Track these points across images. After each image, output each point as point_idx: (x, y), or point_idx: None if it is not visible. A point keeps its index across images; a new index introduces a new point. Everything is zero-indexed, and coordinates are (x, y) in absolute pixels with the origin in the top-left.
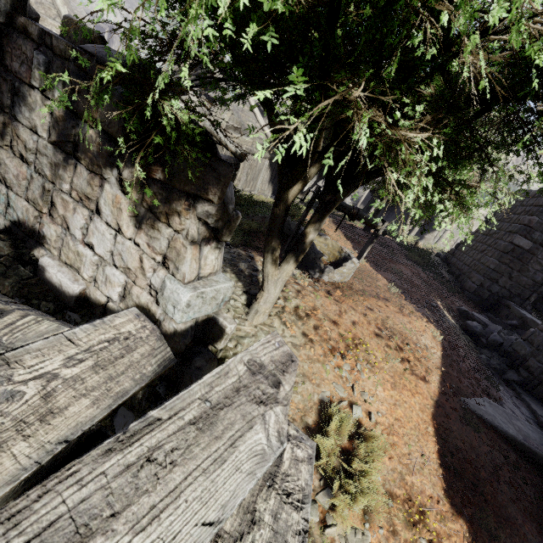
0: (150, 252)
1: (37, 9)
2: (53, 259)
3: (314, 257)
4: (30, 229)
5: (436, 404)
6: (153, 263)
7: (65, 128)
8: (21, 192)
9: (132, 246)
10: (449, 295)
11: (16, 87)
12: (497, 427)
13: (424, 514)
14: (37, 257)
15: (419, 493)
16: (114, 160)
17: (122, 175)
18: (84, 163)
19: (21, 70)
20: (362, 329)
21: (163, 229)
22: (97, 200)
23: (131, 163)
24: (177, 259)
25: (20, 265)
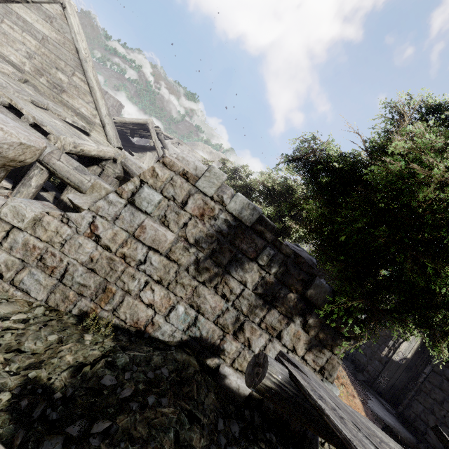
0: (314, 365)
1: (68, 88)
2: (228, 367)
3: None
4: (211, 344)
5: (365, 413)
6: (314, 371)
7: (272, 288)
8: (213, 318)
9: (301, 360)
10: None
11: (238, 257)
12: (383, 419)
13: None
14: (209, 364)
15: None
16: (304, 313)
17: (307, 321)
18: (280, 309)
19: (248, 250)
20: None
21: (327, 353)
22: (282, 331)
23: (316, 316)
24: (332, 369)
25: (206, 376)
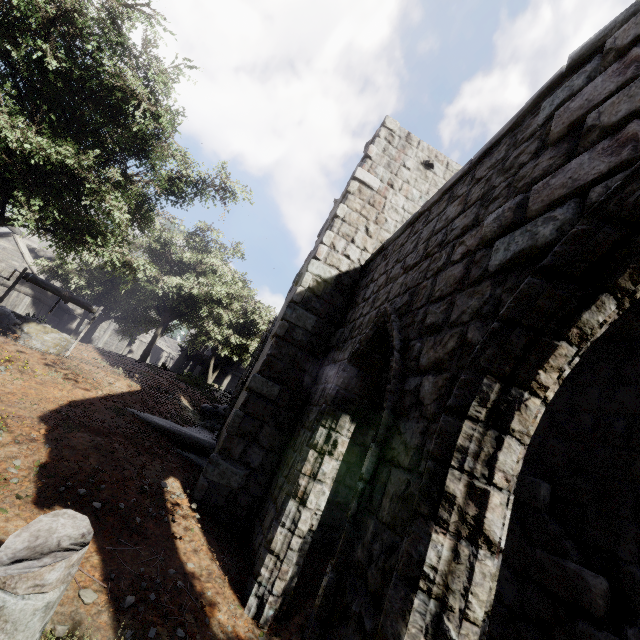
0: None
1: None
2: None
3: (8, 323)
4: None
5: (86, 399)
6: None
7: None
8: None
9: None
10: (205, 400)
11: None
12: (151, 422)
13: (3, 418)
14: None
15: (9, 413)
16: None
17: None
18: None
19: None
20: (31, 358)
21: None
22: None
23: None
24: None
25: None
